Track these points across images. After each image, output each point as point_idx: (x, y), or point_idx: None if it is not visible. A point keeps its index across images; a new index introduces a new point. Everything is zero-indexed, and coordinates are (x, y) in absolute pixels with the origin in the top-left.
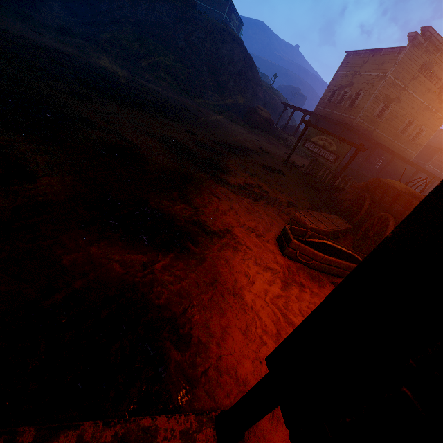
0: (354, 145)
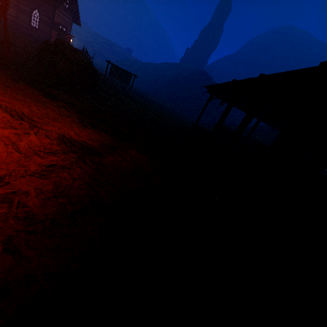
0: (111, 63)
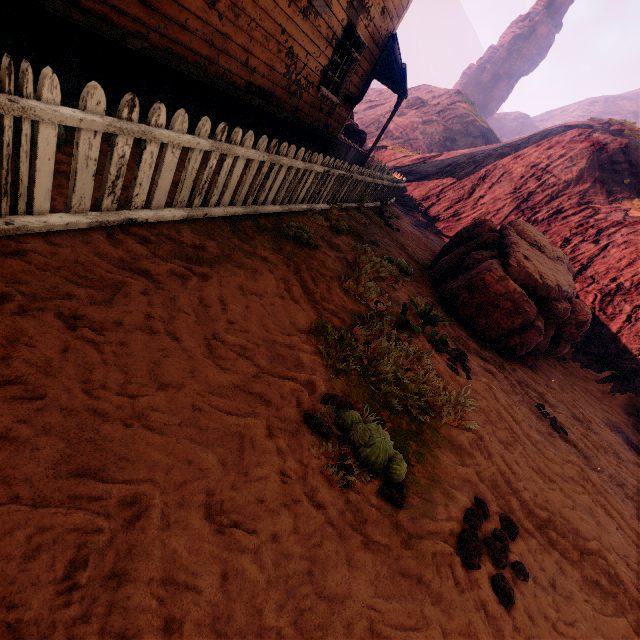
0: None
